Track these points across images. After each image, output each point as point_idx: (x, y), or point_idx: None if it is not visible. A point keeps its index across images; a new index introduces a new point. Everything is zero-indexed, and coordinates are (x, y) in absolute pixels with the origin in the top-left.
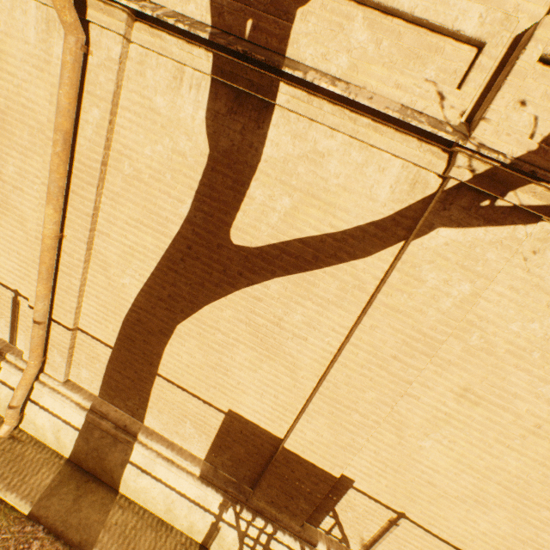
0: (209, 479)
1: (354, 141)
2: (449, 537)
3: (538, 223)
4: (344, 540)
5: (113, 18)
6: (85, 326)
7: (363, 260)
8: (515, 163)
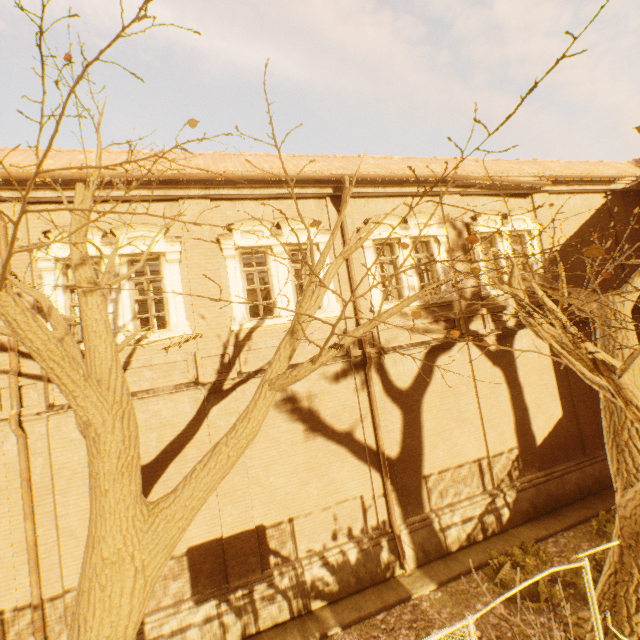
0: (202, 600)
1: (167, 401)
2: (312, 509)
3: (238, 388)
4: (285, 559)
5: (39, 420)
6: (70, 584)
7: (198, 433)
8: (215, 383)
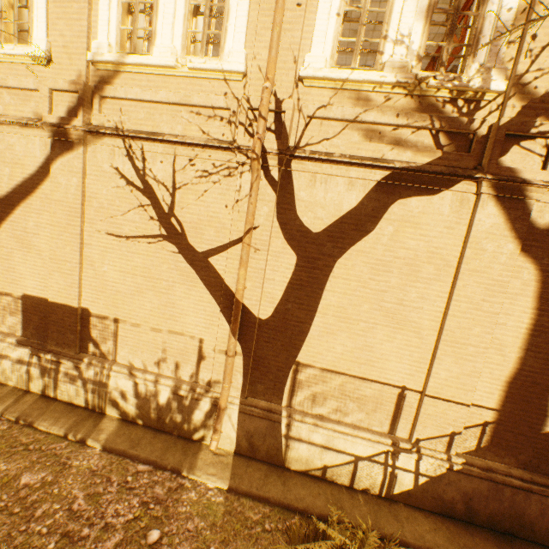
0: (22, 343)
1: (21, 136)
2: (141, 322)
3: (90, 146)
4: (103, 355)
5: None
6: None
7: (44, 185)
8: (54, 125)
